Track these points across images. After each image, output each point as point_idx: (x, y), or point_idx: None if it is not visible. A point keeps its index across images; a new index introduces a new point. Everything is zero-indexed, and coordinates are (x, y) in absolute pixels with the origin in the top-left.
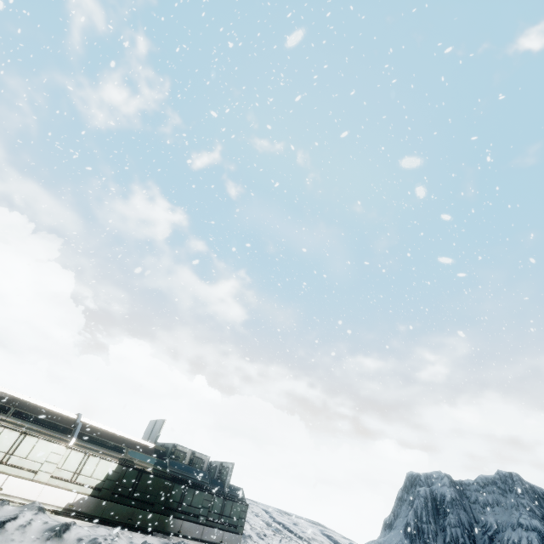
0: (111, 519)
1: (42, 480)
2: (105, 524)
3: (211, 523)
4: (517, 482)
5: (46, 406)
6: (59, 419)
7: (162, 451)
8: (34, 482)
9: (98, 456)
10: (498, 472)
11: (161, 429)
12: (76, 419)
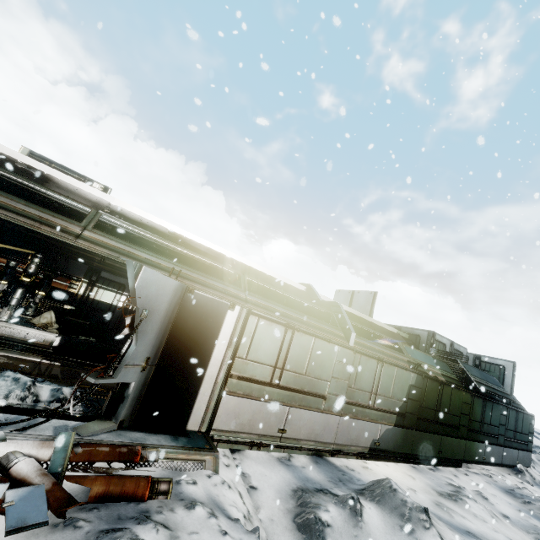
0: (421, 455)
1: (334, 409)
2: (416, 463)
3: (507, 442)
4: None
5: (262, 271)
6: (293, 294)
7: (409, 340)
8: (324, 413)
9: (392, 364)
10: None
11: (373, 305)
12: (311, 294)
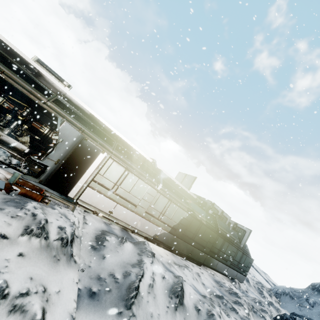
0: (179, 251)
1: (139, 213)
2: (176, 254)
3: (232, 266)
4: None
5: (132, 146)
6: (143, 160)
7: (201, 203)
8: (134, 213)
9: (176, 204)
10: None
11: (192, 183)
12: (153, 164)
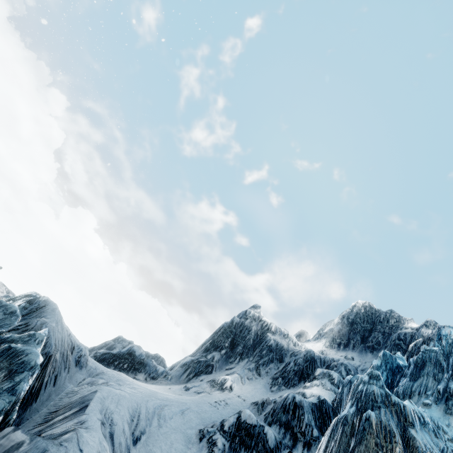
0: None
1: None
2: None
3: None
4: (158, 361)
5: None
6: None
7: None
8: None
9: None
10: (156, 354)
11: None
12: None
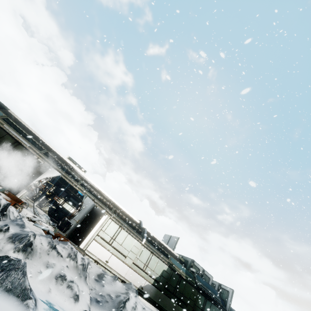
0: (163, 307)
1: (128, 263)
2: (159, 310)
3: None
4: None
5: (124, 210)
6: (132, 221)
7: (183, 262)
8: (124, 263)
9: (157, 257)
10: None
11: (176, 243)
12: (140, 224)
